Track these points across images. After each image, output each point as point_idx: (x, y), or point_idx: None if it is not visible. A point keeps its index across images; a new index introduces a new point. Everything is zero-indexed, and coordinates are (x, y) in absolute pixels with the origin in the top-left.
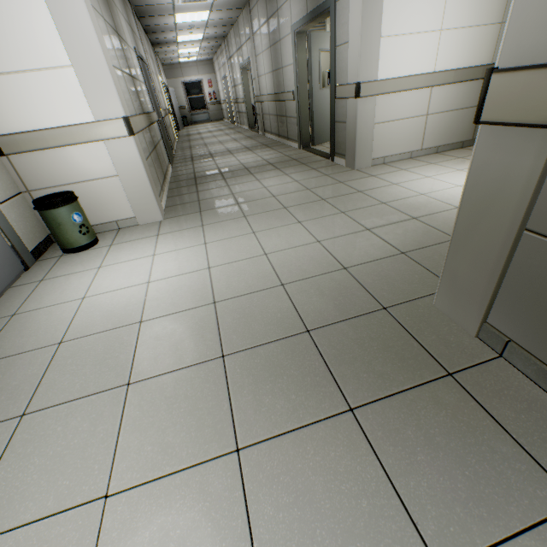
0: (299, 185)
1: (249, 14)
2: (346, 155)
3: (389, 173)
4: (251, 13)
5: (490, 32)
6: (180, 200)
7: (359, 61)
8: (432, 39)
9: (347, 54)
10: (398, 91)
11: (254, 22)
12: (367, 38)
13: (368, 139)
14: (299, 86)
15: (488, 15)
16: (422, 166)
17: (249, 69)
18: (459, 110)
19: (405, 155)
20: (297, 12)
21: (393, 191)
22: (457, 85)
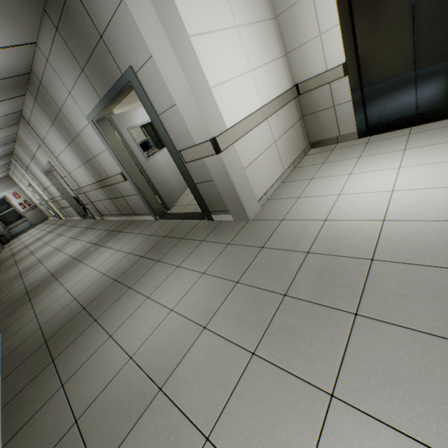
0: (217, 280)
1: (29, 125)
2: (230, 210)
3: (292, 207)
4: (30, 123)
5: (280, 65)
6: (35, 442)
7: (202, 117)
8: (249, 79)
9: (179, 116)
10: (248, 132)
11: (38, 130)
12: (199, 93)
13: (247, 186)
14: (126, 166)
15: (273, 52)
16: (308, 185)
17: (55, 170)
18: (290, 128)
19: (277, 182)
20: (86, 102)
21: (345, 232)
22: (280, 110)
